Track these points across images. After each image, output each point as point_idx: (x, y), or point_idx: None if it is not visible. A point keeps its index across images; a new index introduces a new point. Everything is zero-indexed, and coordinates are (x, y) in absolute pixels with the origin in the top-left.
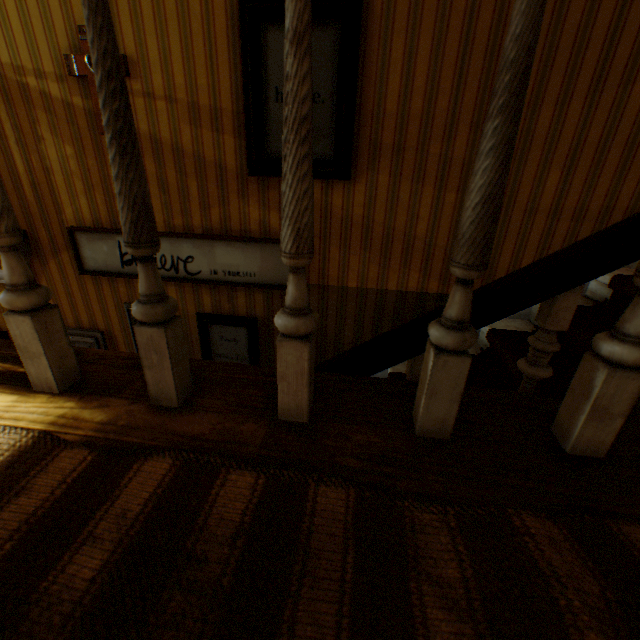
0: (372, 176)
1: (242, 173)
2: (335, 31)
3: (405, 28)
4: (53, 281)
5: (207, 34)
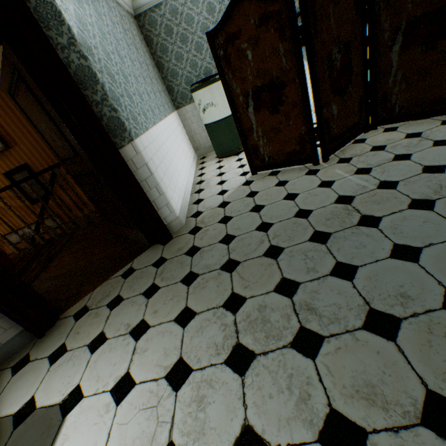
0: (59, 193)
1: (32, 205)
2: (27, 171)
3: (40, 164)
4: (9, 251)
5: (3, 182)
